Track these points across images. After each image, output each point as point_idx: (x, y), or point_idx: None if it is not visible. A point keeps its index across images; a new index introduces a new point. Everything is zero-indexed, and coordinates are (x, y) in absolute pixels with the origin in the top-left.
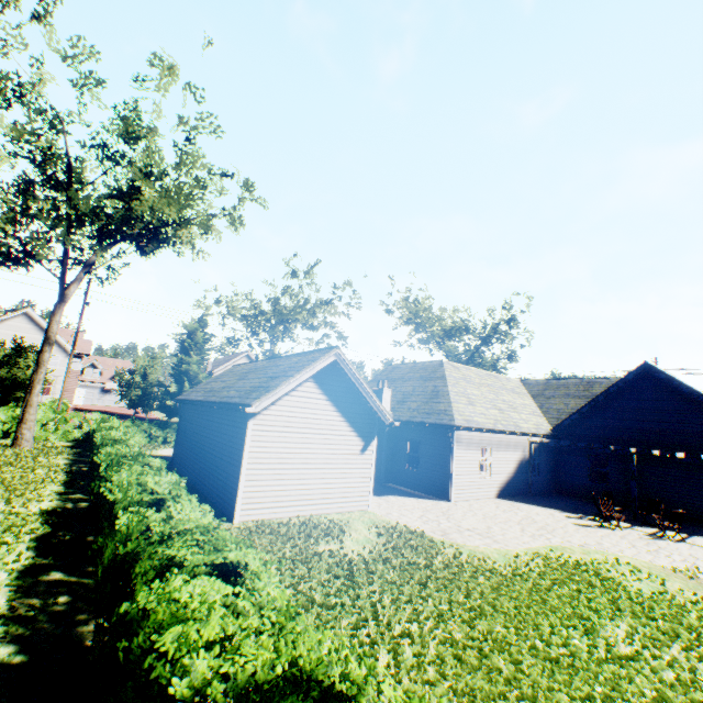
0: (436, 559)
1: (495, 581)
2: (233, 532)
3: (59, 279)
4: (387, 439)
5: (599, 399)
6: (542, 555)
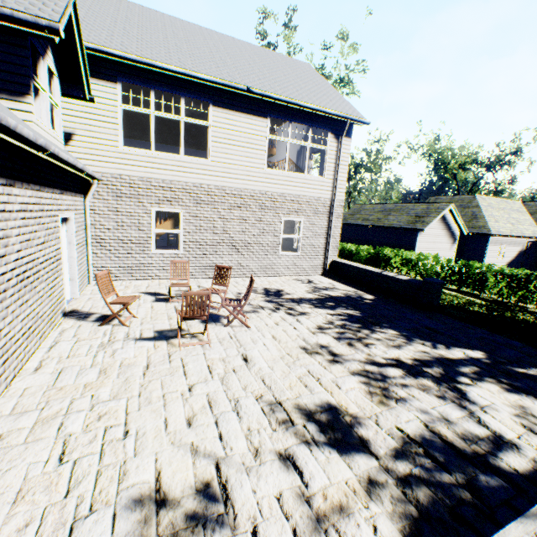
0: None
1: None
2: None
3: None
4: None
5: None
6: None
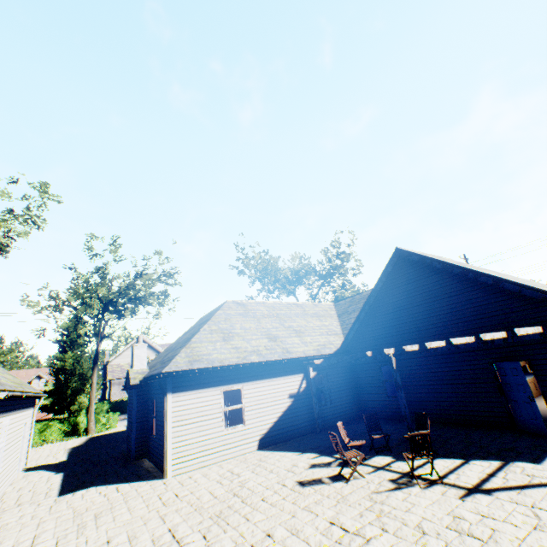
0: None
1: None
2: None
3: None
4: (137, 403)
5: (370, 301)
6: None
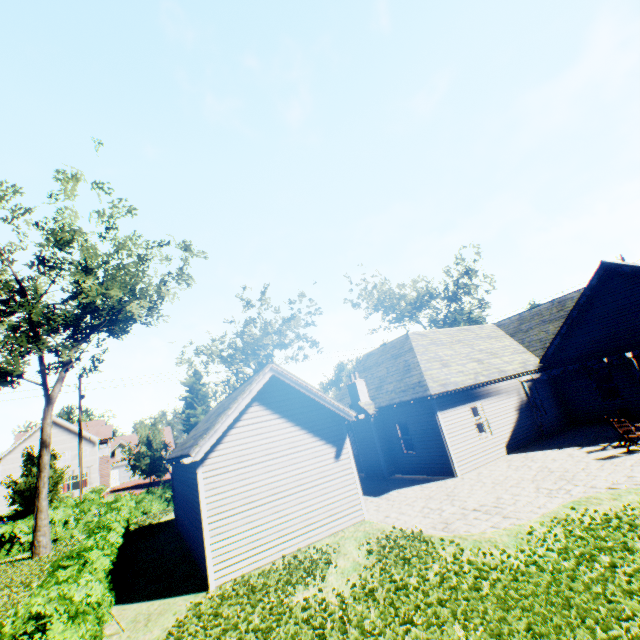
0: (431, 571)
1: (501, 586)
2: (201, 606)
3: (42, 385)
4: (376, 430)
5: (573, 315)
6: (561, 519)
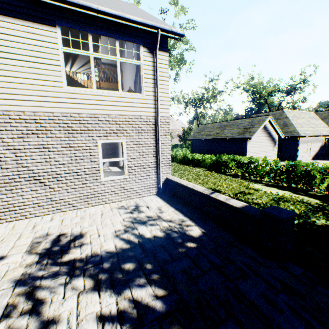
0: None
1: None
2: None
3: None
4: None
5: None
6: None
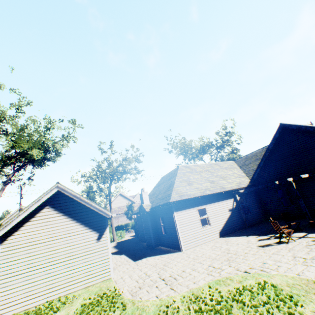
0: None
1: None
2: None
3: None
4: (150, 220)
5: (266, 155)
6: (196, 296)
